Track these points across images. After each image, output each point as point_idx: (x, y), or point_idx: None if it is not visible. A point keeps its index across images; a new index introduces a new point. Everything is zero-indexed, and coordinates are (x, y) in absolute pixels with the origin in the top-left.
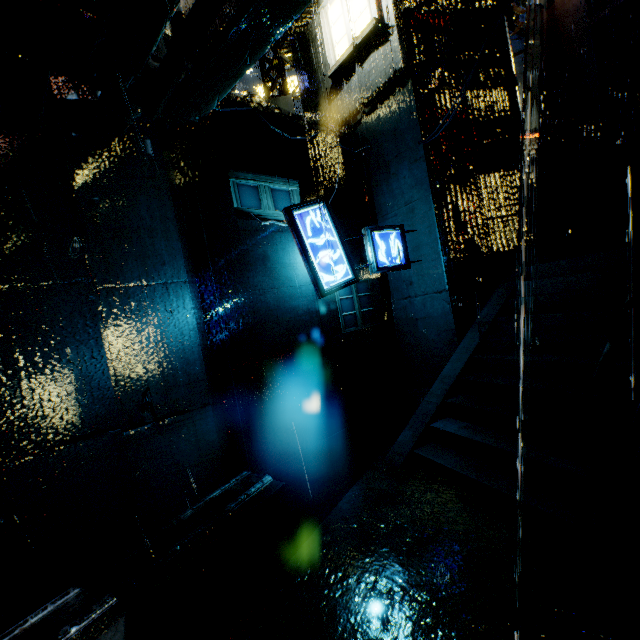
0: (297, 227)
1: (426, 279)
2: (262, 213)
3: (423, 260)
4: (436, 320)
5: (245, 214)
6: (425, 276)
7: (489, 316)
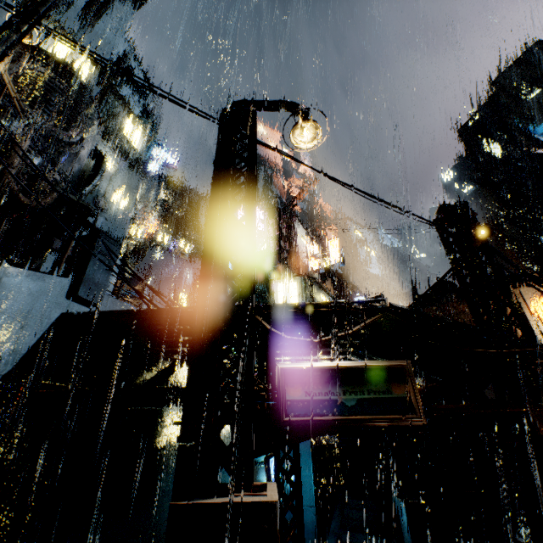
0: (270, 468)
1: (304, 496)
2: (258, 459)
3: (303, 484)
4: (307, 524)
5: (256, 462)
6: (304, 494)
7: (336, 528)
